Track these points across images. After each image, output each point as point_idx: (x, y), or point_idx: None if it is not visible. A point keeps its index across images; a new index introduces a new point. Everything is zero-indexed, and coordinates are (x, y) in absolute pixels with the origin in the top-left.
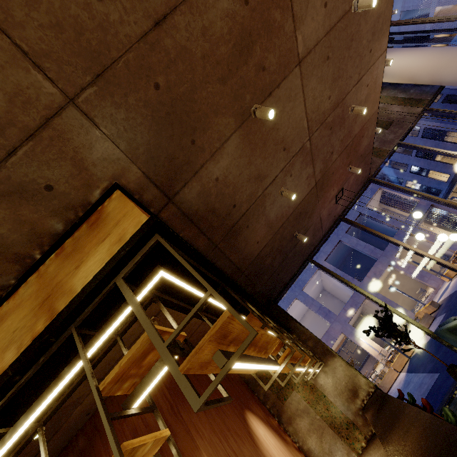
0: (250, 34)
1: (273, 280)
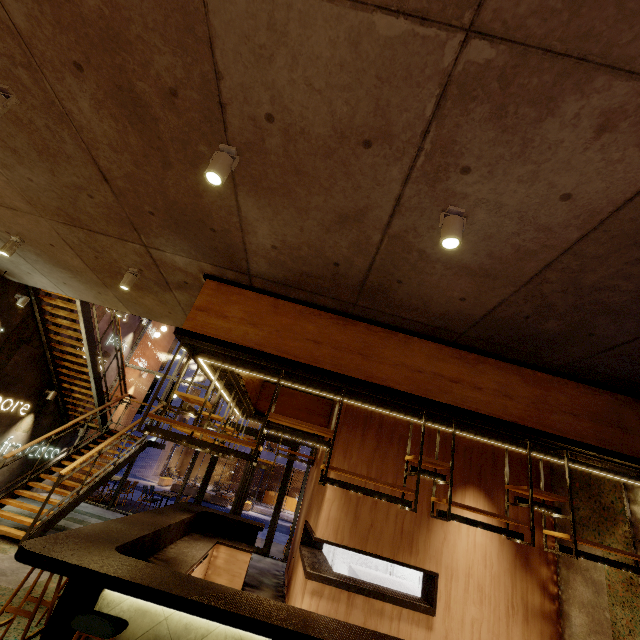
0: (120, 86)
1: (635, 359)
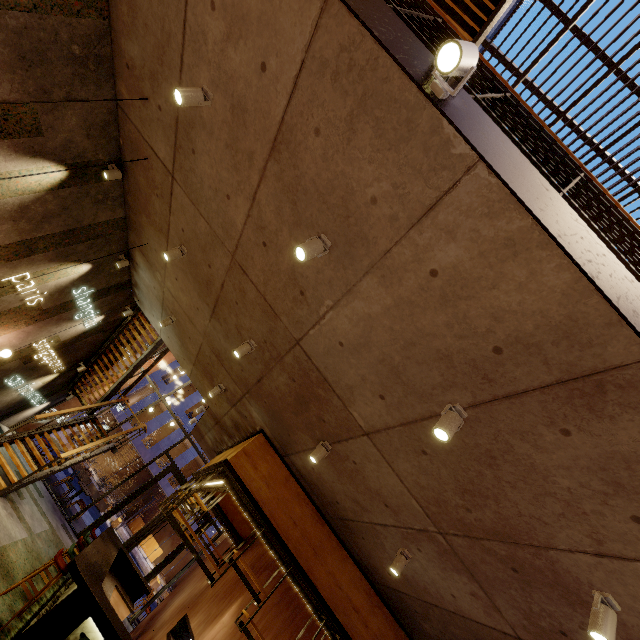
0: (304, 397)
1: None
